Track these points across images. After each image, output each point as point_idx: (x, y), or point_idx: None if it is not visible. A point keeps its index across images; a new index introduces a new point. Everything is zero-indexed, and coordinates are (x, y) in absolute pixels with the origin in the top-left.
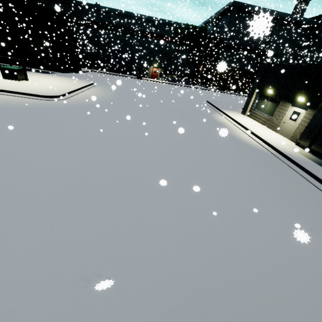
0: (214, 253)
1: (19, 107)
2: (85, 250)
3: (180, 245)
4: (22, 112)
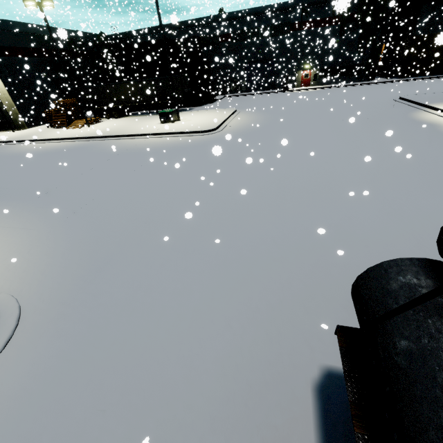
0: (438, 234)
1: (190, 144)
2: (310, 227)
3: (396, 227)
4: (196, 148)
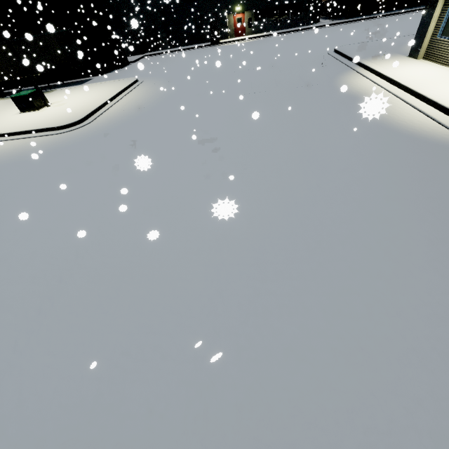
0: None
1: (26, 156)
2: None
3: (181, 444)
4: (26, 165)
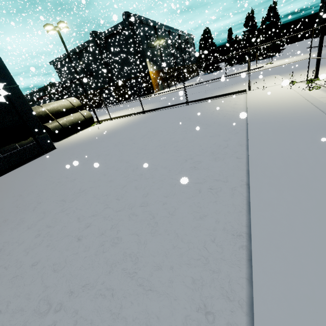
0: None
1: None
2: None
3: None
4: None
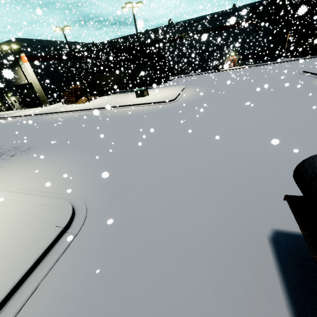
0: None
1: (159, 110)
2: (251, 156)
3: (310, 154)
4: (164, 112)
